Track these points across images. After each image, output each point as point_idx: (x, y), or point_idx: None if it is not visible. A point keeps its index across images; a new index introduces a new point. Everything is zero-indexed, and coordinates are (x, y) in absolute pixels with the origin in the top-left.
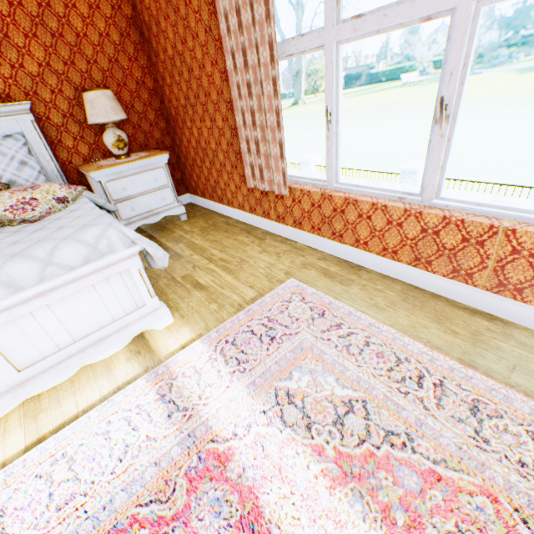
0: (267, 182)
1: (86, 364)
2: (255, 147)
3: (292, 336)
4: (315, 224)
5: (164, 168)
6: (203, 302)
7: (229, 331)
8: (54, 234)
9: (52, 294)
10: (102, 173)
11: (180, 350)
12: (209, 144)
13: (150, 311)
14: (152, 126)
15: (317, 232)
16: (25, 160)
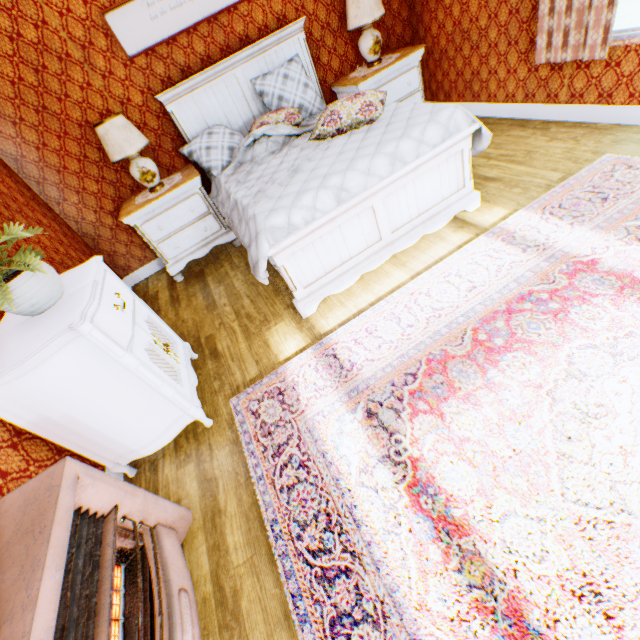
0: (570, 49)
1: (424, 234)
2: (565, 2)
3: (625, 196)
4: (636, 91)
5: (417, 69)
6: (502, 190)
7: (546, 203)
8: (411, 122)
9: (418, 170)
10: (366, 84)
11: (501, 221)
12: (476, 22)
13: (465, 194)
14: (394, 19)
15: (636, 101)
16: (306, 83)
